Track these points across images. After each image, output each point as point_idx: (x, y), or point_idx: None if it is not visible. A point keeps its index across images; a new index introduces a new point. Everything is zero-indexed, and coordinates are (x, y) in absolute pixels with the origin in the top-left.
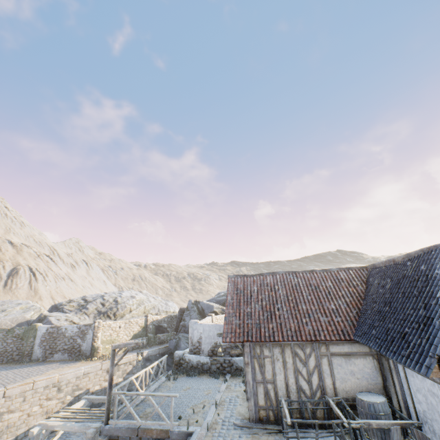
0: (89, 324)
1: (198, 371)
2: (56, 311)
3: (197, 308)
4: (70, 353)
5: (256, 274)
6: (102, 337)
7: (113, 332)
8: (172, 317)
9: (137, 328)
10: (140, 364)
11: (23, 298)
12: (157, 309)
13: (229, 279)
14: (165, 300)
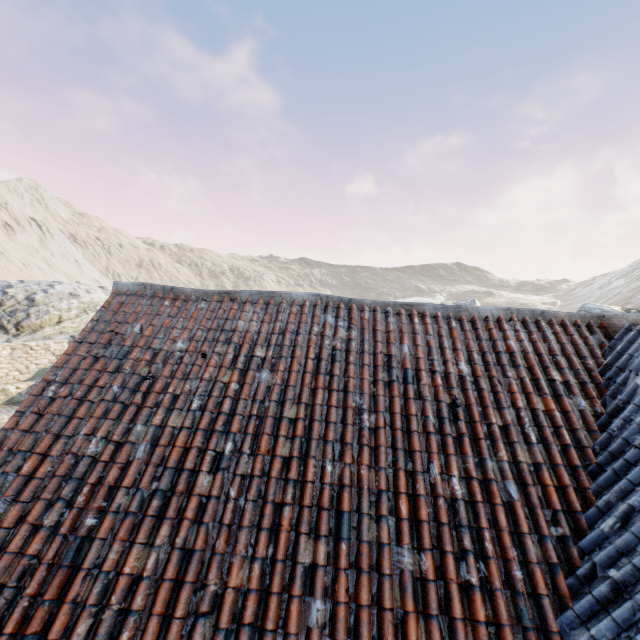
0: None
1: None
2: None
3: None
4: None
5: (213, 292)
6: None
7: None
8: None
9: (47, 358)
10: None
11: None
12: None
13: (113, 297)
14: None
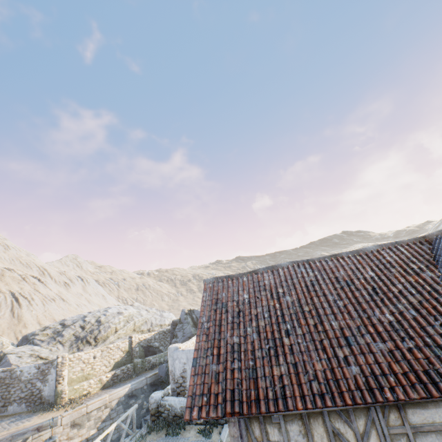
0: (50, 361)
1: (182, 425)
2: (25, 344)
3: (192, 319)
4: (28, 402)
5: (247, 272)
6: (69, 375)
7: (85, 365)
8: (165, 332)
9: (118, 354)
10: (121, 404)
11: (4, 329)
12: (149, 324)
13: (206, 285)
14: (160, 310)
